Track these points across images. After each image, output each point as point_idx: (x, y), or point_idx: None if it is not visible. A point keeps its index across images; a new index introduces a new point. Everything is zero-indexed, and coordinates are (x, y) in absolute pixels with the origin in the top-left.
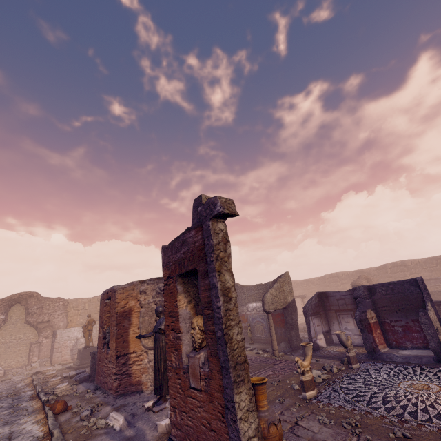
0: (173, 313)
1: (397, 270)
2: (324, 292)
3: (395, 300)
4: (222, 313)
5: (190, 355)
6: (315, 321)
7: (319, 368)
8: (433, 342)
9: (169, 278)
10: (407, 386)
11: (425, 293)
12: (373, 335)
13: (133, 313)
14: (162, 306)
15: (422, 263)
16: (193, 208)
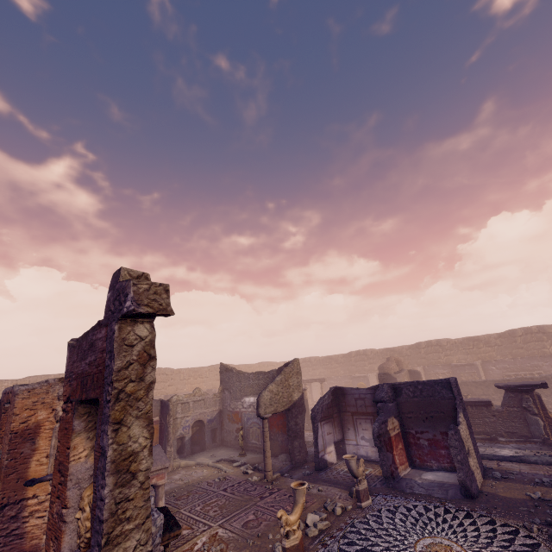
0: (63, 467)
1: (431, 350)
2: (340, 388)
3: (423, 405)
4: (106, 511)
5: None
6: (325, 428)
7: (319, 505)
8: (462, 472)
9: (69, 399)
10: (425, 550)
11: (458, 399)
12: (393, 453)
13: (41, 432)
14: None
15: (458, 344)
16: (109, 288)
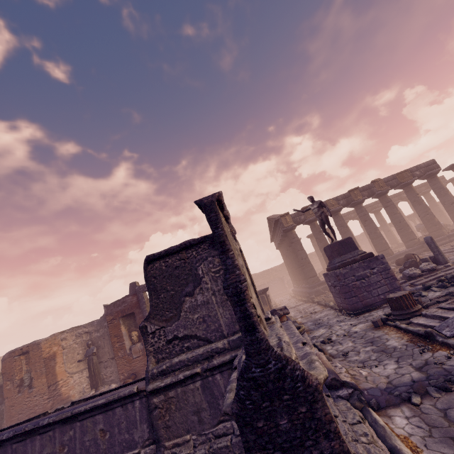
0: (119, 334)
1: None
2: None
3: None
4: None
5: (133, 346)
6: None
7: None
8: None
9: (112, 320)
10: None
11: None
12: None
13: (57, 355)
14: (83, 343)
15: None
16: (130, 287)
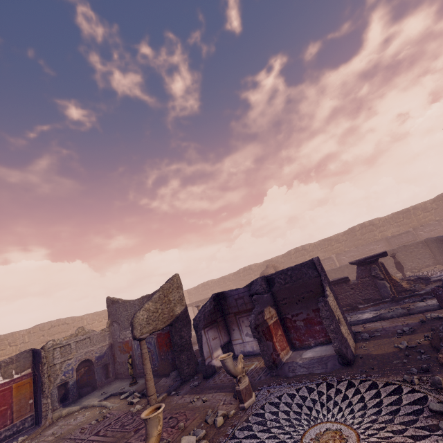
0: None
1: (299, 255)
2: (221, 292)
3: (294, 289)
4: None
5: None
6: (210, 334)
7: (201, 420)
8: (337, 341)
9: None
10: None
11: (323, 275)
12: (273, 341)
13: None
14: None
15: (317, 245)
16: None
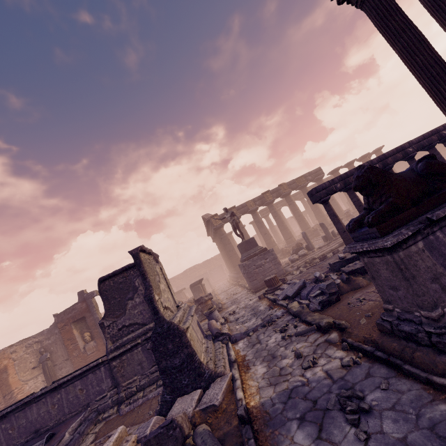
0: (72, 337)
1: None
2: None
3: None
4: None
5: (86, 345)
6: None
7: None
8: None
9: (64, 326)
10: None
11: None
12: None
13: (8, 367)
14: (35, 352)
15: None
16: (78, 295)
